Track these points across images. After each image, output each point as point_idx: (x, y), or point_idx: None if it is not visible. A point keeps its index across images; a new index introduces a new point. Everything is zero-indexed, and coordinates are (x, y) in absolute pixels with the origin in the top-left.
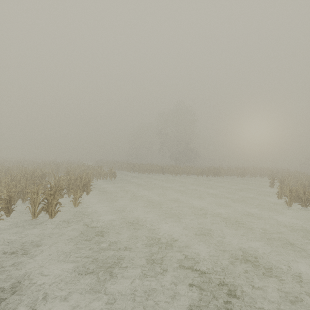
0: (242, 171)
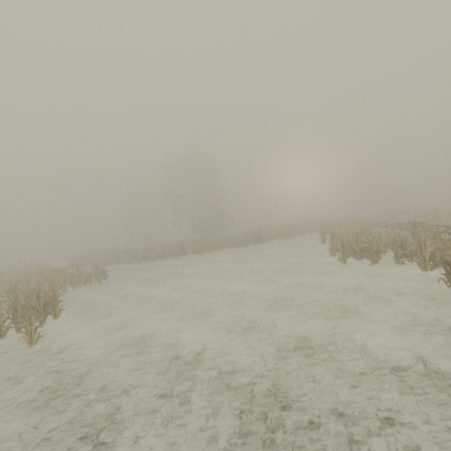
0: (288, 230)
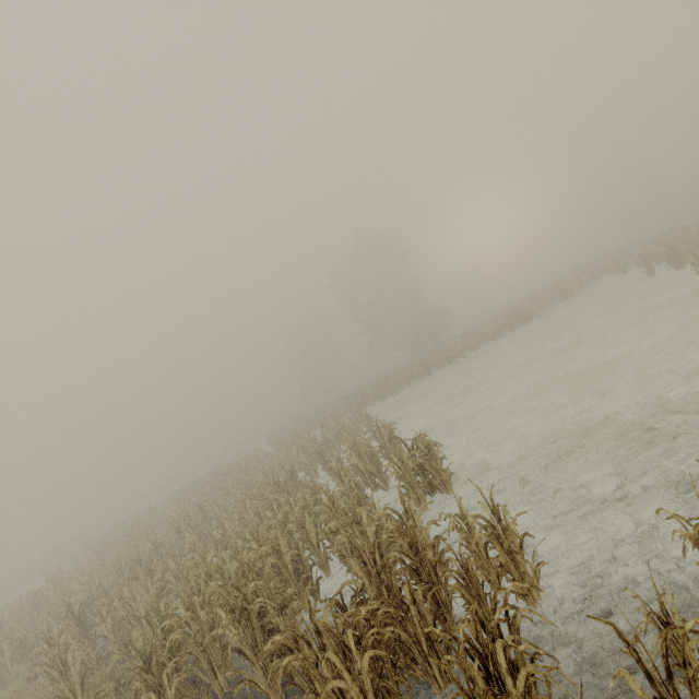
0: (564, 287)
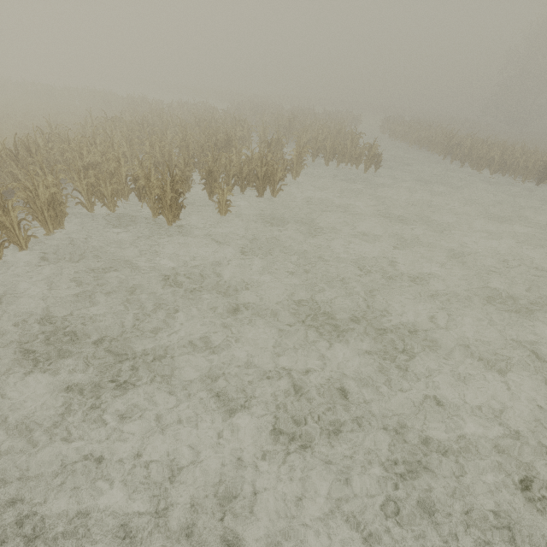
0: None
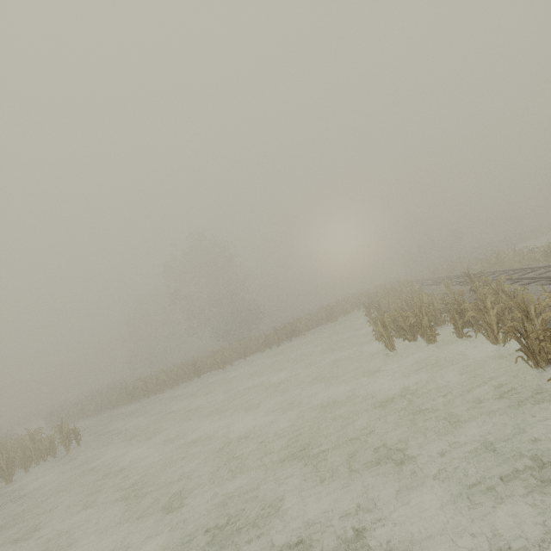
0: (329, 311)
